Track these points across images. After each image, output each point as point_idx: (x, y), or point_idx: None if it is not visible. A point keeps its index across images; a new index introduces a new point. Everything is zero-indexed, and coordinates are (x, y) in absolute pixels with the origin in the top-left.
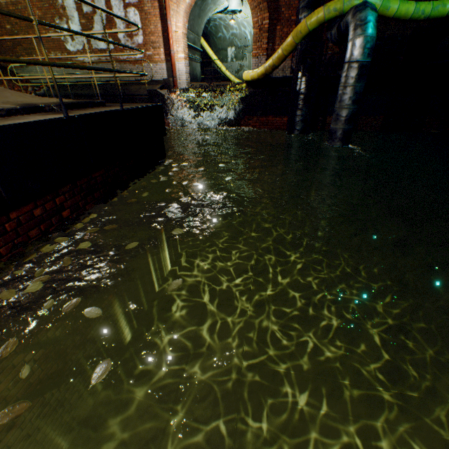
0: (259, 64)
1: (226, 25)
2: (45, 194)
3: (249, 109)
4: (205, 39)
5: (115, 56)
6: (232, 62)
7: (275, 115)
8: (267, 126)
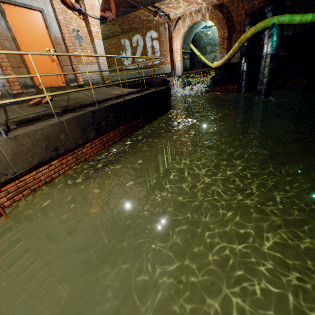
0: (222, 57)
1: (206, 34)
2: (137, 118)
3: (214, 83)
4: (193, 44)
5: (145, 64)
6: (209, 54)
7: (230, 84)
8: (225, 91)
